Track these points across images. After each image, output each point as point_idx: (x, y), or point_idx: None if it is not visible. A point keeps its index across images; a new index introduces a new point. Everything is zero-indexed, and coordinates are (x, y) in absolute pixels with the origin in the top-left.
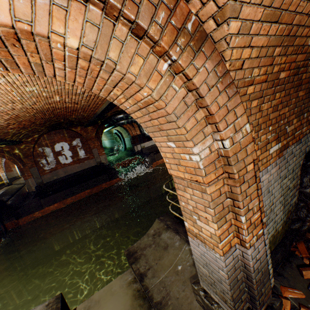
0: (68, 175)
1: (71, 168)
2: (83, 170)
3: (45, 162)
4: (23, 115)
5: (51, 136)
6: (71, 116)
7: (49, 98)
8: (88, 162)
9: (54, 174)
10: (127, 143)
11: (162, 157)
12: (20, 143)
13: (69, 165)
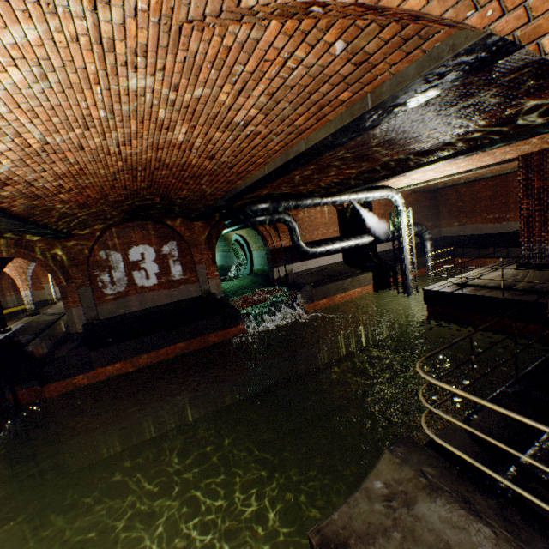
0: (145, 309)
1: (153, 296)
2: (175, 302)
3: (108, 278)
4: (93, 171)
5: (125, 232)
6: (180, 191)
7: (166, 128)
8: (186, 288)
9: (121, 304)
10: (257, 261)
11: (325, 295)
12: (69, 238)
13: (150, 291)
